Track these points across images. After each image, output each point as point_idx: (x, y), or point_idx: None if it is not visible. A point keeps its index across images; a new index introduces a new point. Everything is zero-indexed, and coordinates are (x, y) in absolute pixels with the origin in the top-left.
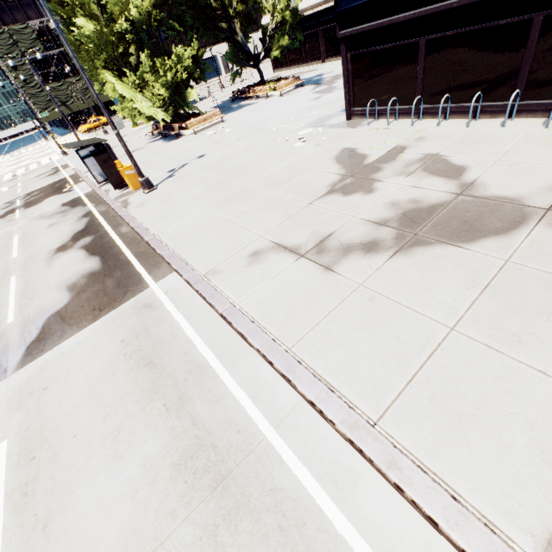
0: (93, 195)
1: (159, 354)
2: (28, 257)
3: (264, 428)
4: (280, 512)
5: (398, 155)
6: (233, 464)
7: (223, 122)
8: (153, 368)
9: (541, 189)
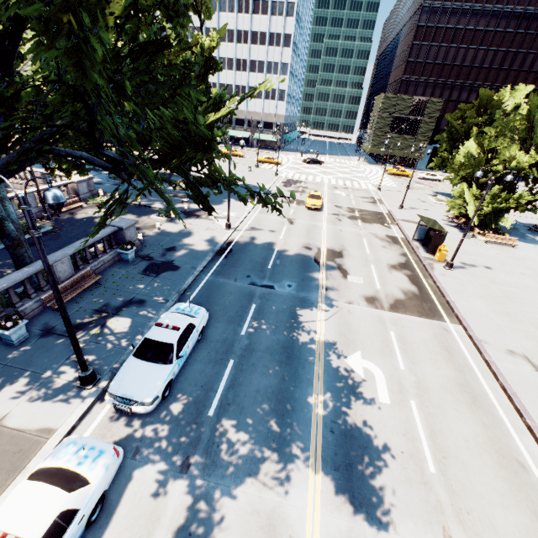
0: (406, 242)
1: (451, 351)
2: (376, 259)
3: (494, 401)
4: (493, 418)
5: None
6: (479, 399)
7: (513, 247)
8: (449, 353)
9: None
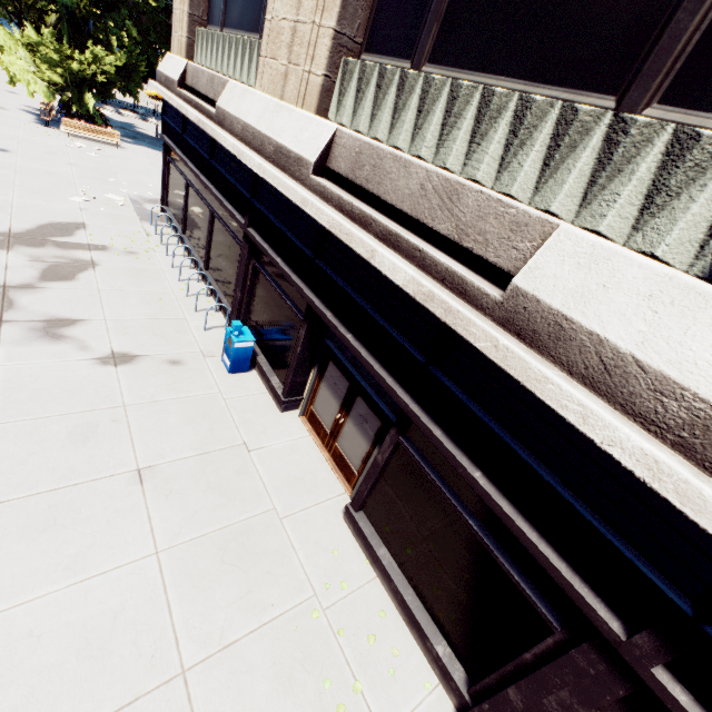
0: None
1: None
2: None
3: None
4: None
5: (82, 250)
6: None
7: (118, 147)
8: None
9: (45, 313)
